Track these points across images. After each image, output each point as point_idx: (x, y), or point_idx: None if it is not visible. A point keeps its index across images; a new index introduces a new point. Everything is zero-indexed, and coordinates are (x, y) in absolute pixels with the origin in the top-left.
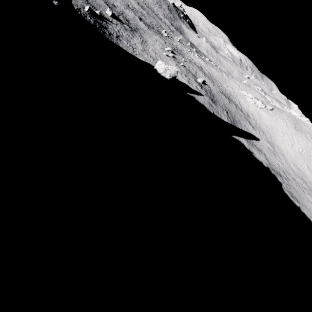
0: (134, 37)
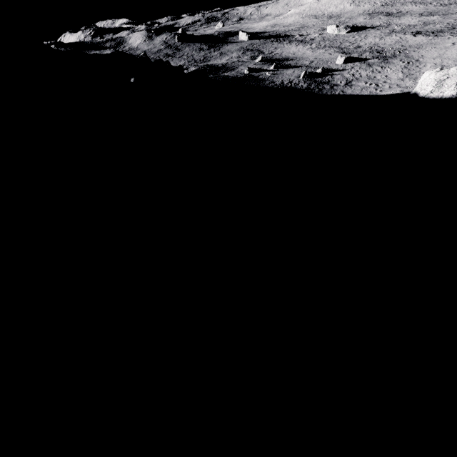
0: (386, 68)
